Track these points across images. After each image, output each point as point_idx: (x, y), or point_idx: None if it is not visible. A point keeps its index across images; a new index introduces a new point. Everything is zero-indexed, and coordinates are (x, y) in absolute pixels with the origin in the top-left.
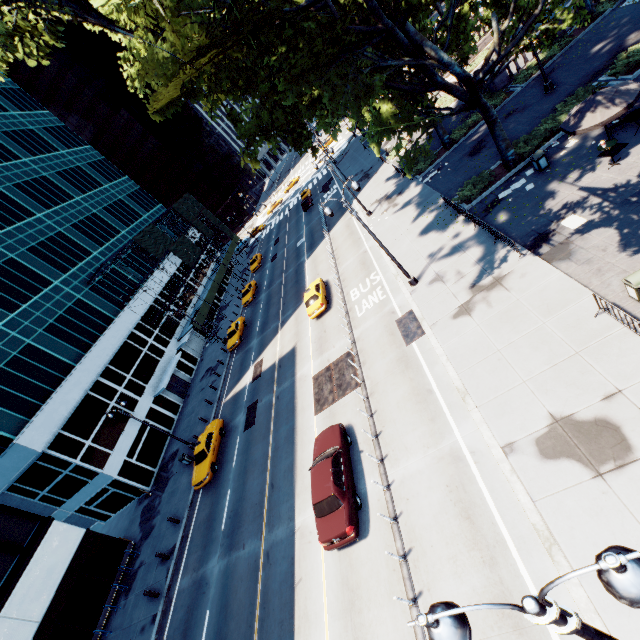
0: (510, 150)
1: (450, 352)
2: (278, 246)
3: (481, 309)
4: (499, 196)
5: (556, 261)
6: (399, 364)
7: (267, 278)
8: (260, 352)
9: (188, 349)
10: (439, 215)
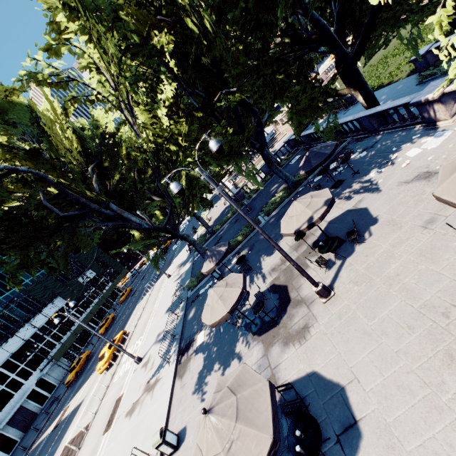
0: None
1: None
2: (141, 282)
3: (136, 413)
4: (200, 292)
5: (178, 376)
6: None
7: (121, 312)
8: (74, 395)
9: (50, 377)
10: (180, 295)
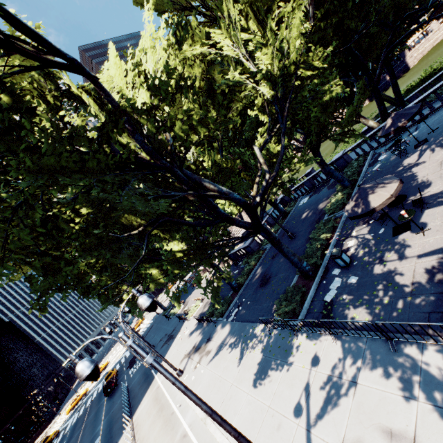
0: (303, 261)
1: None
2: None
3: None
4: (326, 299)
5: None
6: None
7: None
8: None
9: None
10: (268, 343)
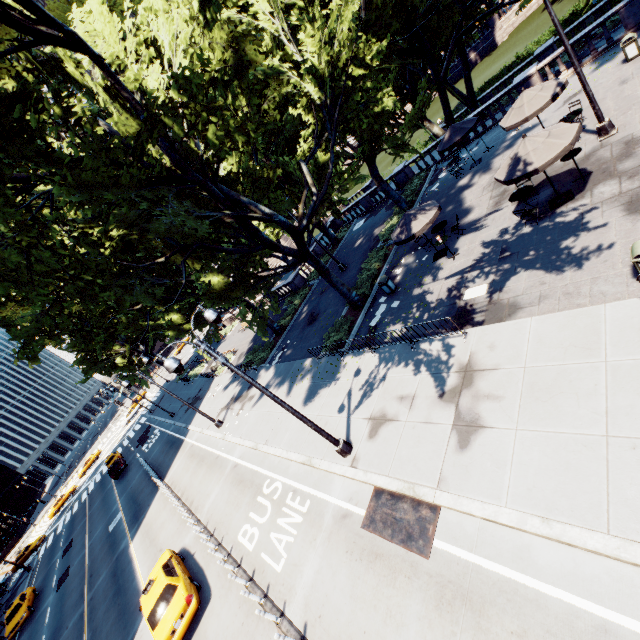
0: (352, 292)
1: (530, 502)
2: (71, 553)
3: (490, 409)
4: (371, 324)
5: (508, 317)
6: (451, 614)
7: (47, 628)
8: None
9: None
10: (317, 372)
